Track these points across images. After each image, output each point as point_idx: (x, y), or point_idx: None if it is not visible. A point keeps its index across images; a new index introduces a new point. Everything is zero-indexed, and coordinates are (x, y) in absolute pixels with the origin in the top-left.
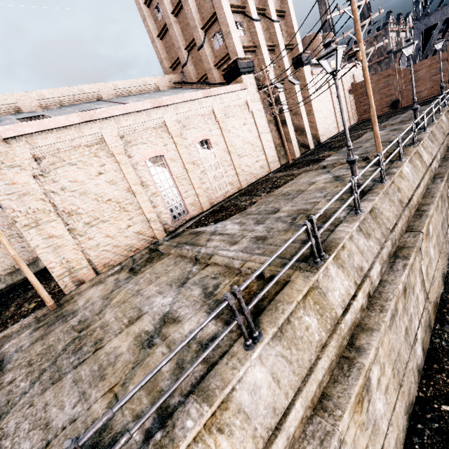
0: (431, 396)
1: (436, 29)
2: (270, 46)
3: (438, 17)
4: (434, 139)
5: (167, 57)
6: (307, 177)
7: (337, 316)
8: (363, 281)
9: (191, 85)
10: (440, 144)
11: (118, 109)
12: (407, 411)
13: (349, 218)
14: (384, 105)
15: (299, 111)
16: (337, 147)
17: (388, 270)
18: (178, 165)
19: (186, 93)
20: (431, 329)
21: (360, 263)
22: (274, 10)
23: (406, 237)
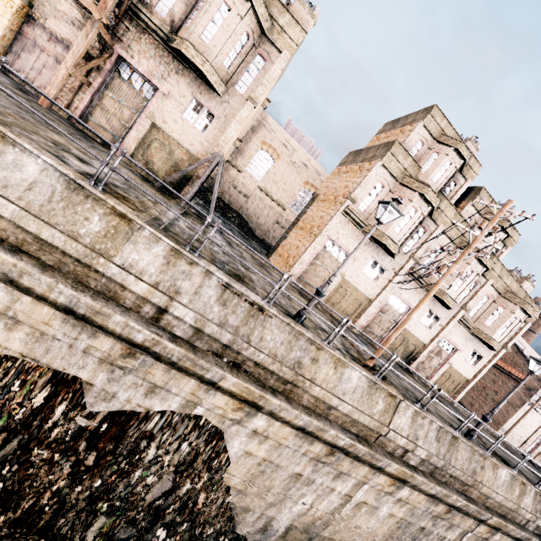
0: None
1: None
2: None
3: None
4: None
5: None
6: None
7: None
8: None
9: None
10: None
11: None
12: None
13: None
14: None
15: None
16: None
17: None
18: None
19: None
20: None
21: None
22: None
23: None
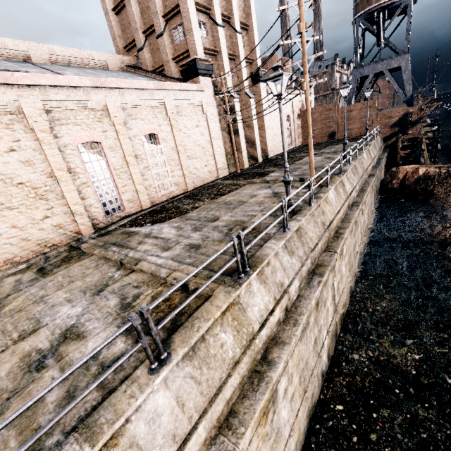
0: (330, 397)
1: (368, 79)
2: (231, 55)
3: (370, 70)
4: (356, 172)
5: (121, 36)
6: (250, 189)
7: (253, 332)
8: (282, 297)
9: (145, 72)
10: (360, 177)
11: (46, 78)
12: (309, 413)
13: (277, 235)
14: (324, 134)
15: (252, 124)
16: (281, 165)
17: (306, 286)
18: (118, 156)
19: (136, 80)
20: (337, 337)
21: (281, 279)
22: (239, 21)
23: (324, 256)
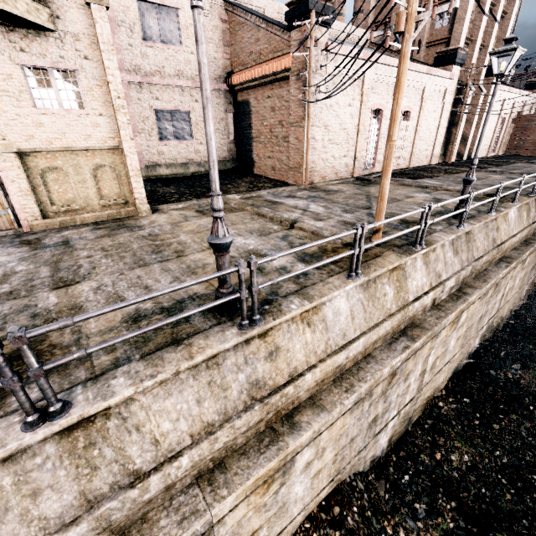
0: (522, 313)
1: None
2: (480, 45)
3: None
4: None
5: (373, 11)
6: (480, 174)
7: (530, 223)
8: None
9: (390, 52)
10: None
11: (382, 58)
12: (510, 310)
13: None
14: None
15: (472, 119)
16: (496, 165)
17: None
18: (386, 124)
19: (419, 64)
20: (528, 293)
21: None
22: (502, 9)
23: None
